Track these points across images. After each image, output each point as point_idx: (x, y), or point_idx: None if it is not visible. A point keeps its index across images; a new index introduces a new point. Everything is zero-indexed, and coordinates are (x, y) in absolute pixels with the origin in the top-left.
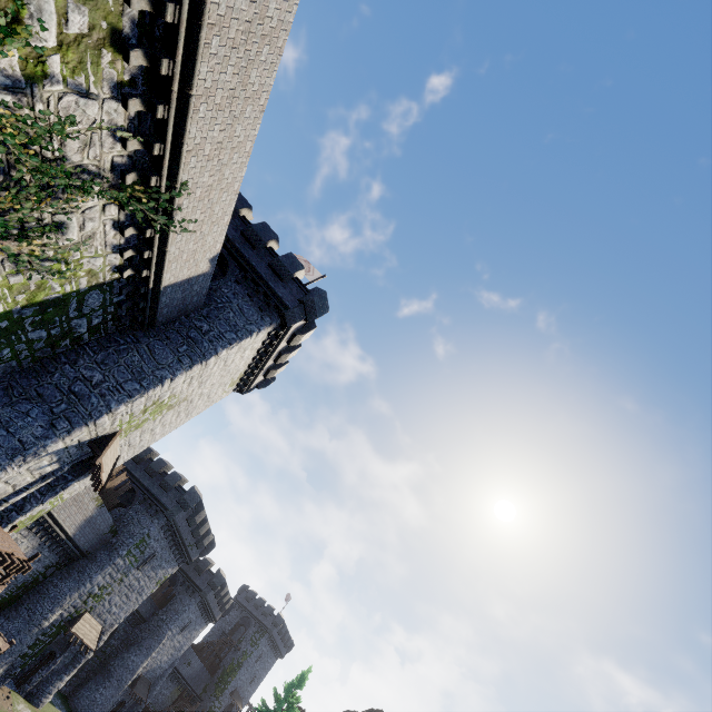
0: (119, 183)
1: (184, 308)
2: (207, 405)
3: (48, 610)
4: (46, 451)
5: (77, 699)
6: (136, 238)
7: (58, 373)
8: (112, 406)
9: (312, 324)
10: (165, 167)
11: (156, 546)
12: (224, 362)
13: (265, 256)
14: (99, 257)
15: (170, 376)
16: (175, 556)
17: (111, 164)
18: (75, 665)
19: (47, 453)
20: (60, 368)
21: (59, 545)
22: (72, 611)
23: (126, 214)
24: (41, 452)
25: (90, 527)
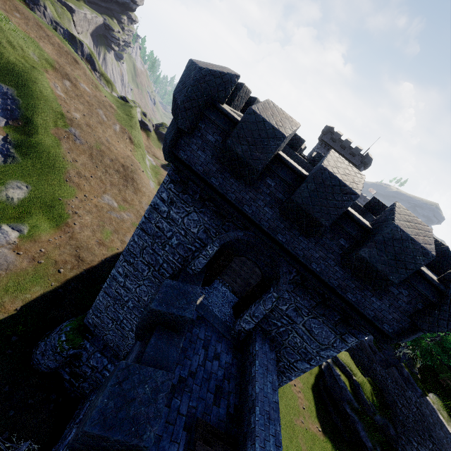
0: None
1: None
2: None
3: None
4: None
5: None
6: None
7: None
8: None
9: None
10: None
11: None
12: None
13: None
14: None
15: None
16: None
17: None
18: None
19: None
20: None
21: None
22: None
23: None
24: None
25: None
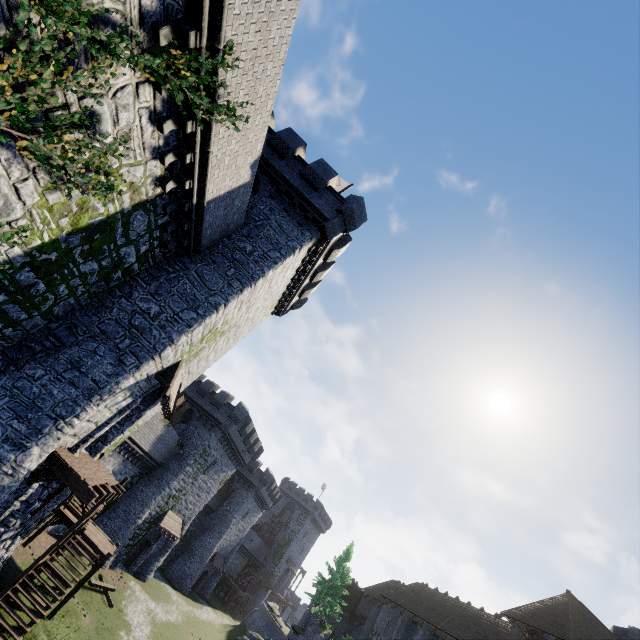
0: (151, 45)
1: (225, 229)
2: (250, 329)
3: (139, 511)
4: (119, 388)
5: (171, 571)
6: (175, 138)
7: (116, 307)
8: (174, 337)
9: (347, 237)
10: (205, 13)
11: (216, 455)
12: (269, 283)
13: (295, 166)
14: (138, 165)
15: (223, 302)
16: (232, 461)
17: (139, 10)
18: (166, 550)
19: (120, 390)
20: (117, 303)
21: (139, 460)
22: (158, 510)
23: (162, 100)
24: (115, 389)
25: (161, 444)
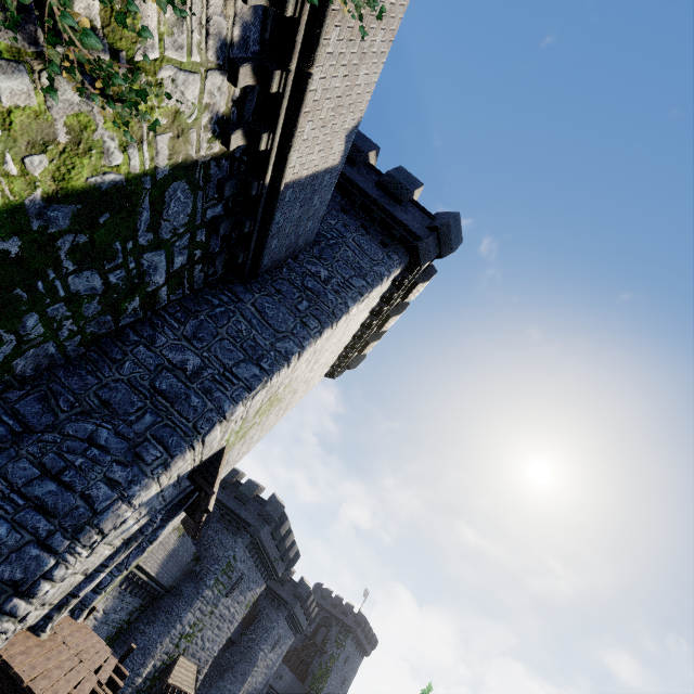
0: None
1: (293, 243)
2: (300, 396)
3: (139, 664)
4: (131, 506)
5: None
6: (257, 35)
7: (128, 361)
8: (226, 408)
9: (430, 268)
10: None
11: (242, 568)
12: (345, 326)
13: (368, 174)
14: (192, 74)
15: (297, 349)
16: (261, 575)
17: None
18: None
19: (133, 510)
20: (130, 353)
21: (141, 587)
22: (165, 658)
23: None
24: (124, 510)
25: (173, 561)
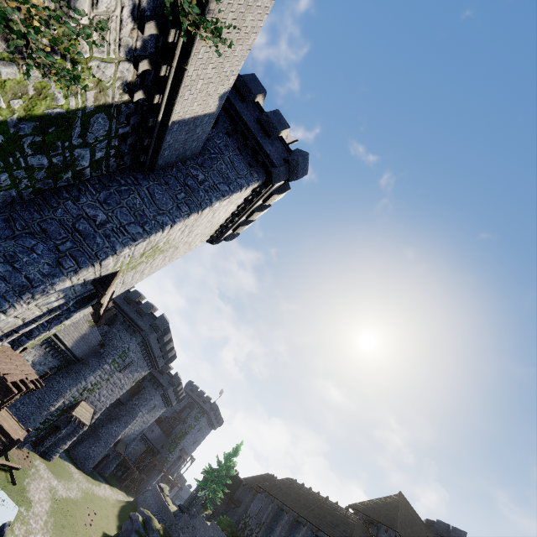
0: None
1: (182, 153)
2: (185, 252)
3: (53, 399)
4: (53, 289)
5: (76, 452)
6: (153, 44)
7: (60, 208)
8: (117, 248)
9: (286, 185)
10: None
11: (133, 357)
12: (213, 213)
13: (253, 110)
14: (110, 63)
15: (170, 222)
16: (147, 364)
17: None
18: (75, 435)
19: (54, 291)
20: (62, 204)
21: (60, 353)
22: (72, 400)
23: None
24: (49, 290)
25: (84, 342)
